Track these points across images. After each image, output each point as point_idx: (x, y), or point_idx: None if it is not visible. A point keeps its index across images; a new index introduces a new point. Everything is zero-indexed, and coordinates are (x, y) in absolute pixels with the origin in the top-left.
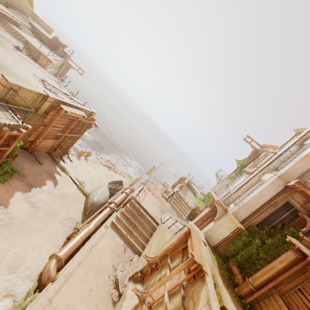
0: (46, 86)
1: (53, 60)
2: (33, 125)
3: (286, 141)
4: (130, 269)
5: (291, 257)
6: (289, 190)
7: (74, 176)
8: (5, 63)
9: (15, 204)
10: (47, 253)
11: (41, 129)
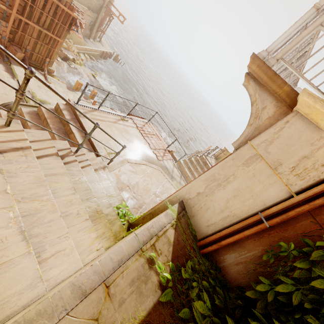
0: None
1: None
2: None
3: None
4: None
5: None
6: None
7: (31, 88)
8: None
9: None
10: None
11: None
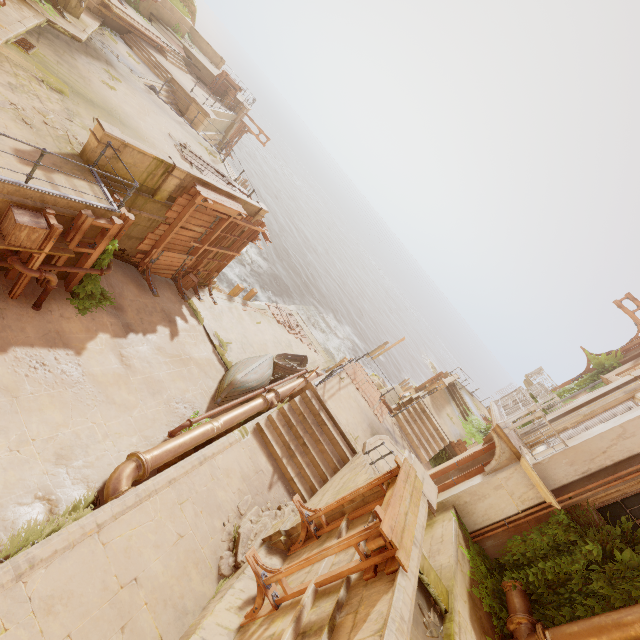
0: (185, 155)
1: (211, 113)
2: (148, 221)
3: None
4: (272, 524)
5: None
6: None
7: (212, 328)
8: (122, 110)
9: (95, 352)
10: (129, 449)
11: (163, 231)
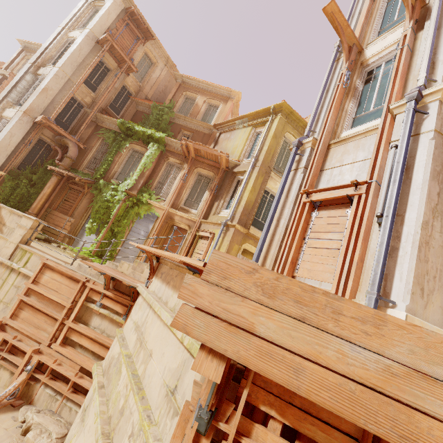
0: None
1: None
2: None
3: (13, 57)
4: None
5: (55, 181)
6: (38, 127)
7: None
8: None
9: None
10: None
11: None
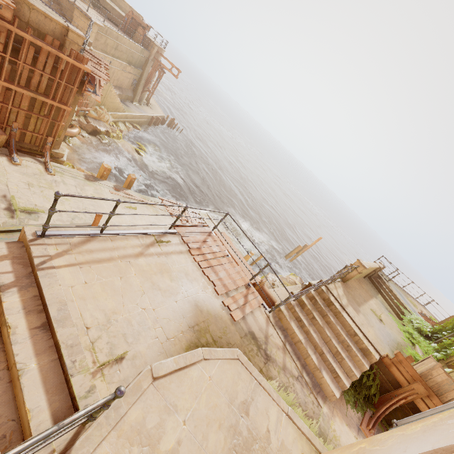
0: None
1: (96, 20)
2: None
3: None
4: None
5: None
6: None
7: (12, 190)
8: None
9: None
10: None
11: None
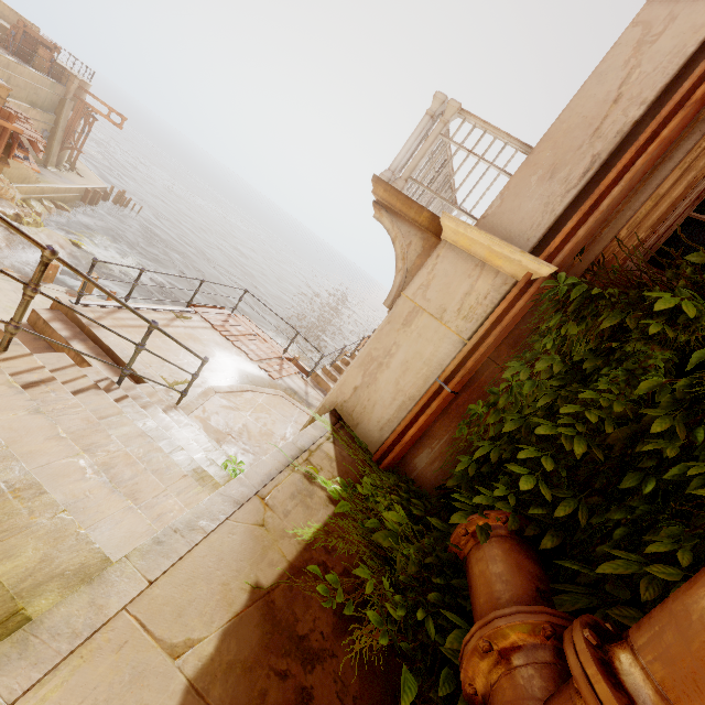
0: None
1: None
2: None
3: None
4: None
5: None
6: None
7: None
8: None
9: None
10: None
11: None
